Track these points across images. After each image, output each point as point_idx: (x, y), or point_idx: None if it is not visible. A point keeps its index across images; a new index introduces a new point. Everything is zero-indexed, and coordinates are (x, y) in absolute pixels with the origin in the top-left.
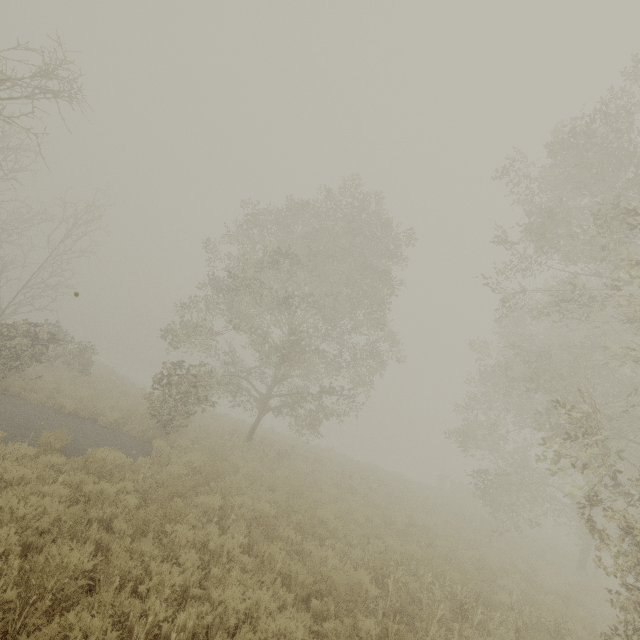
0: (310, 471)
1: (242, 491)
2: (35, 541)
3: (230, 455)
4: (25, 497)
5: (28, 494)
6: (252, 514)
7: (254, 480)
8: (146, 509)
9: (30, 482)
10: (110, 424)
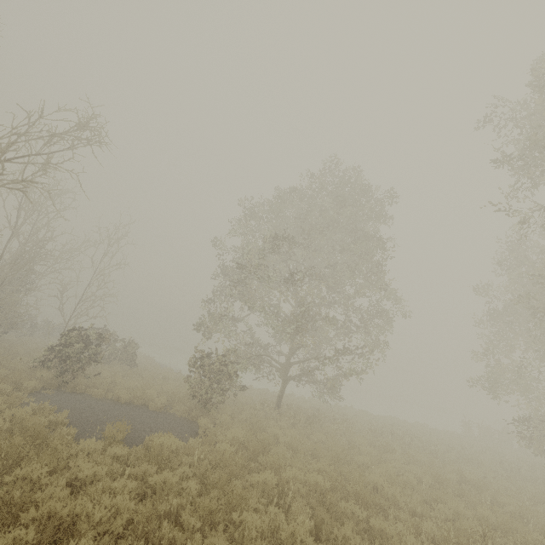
0: (341, 432)
1: (288, 462)
2: None
3: (267, 425)
4: (98, 497)
5: (101, 493)
6: (307, 489)
7: (295, 449)
8: (208, 496)
9: (101, 478)
10: (159, 408)
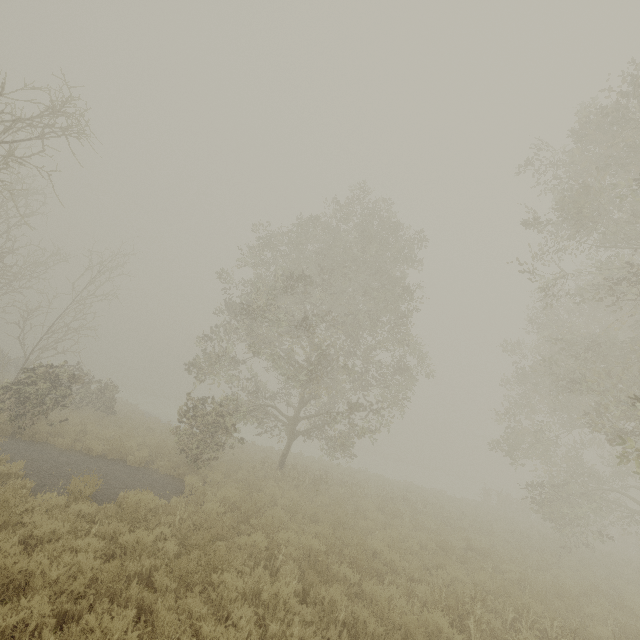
0: (349, 496)
1: (284, 526)
2: (70, 608)
3: (265, 486)
4: (57, 555)
5: (60, 551)
6: (300, 552)
7: (294, 512)
8: (187, 557)
9: (62, 536)
10: (139, 463)
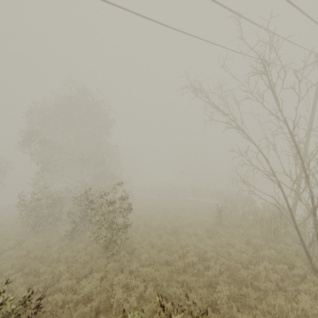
0: None
1: None
2: None
3: None
4: None
5: None
6: None
7: None
8: None
9: None
10: None
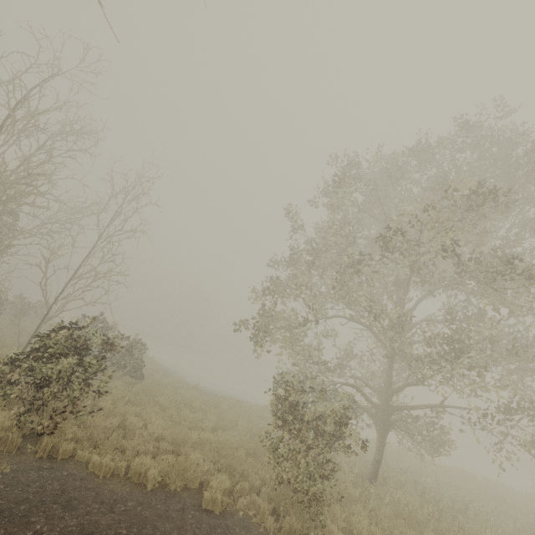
0: None
1: None
2: None
3: None
4: None
5: None
6: None
7: None
8: None
9: None
10: (218, 504)
